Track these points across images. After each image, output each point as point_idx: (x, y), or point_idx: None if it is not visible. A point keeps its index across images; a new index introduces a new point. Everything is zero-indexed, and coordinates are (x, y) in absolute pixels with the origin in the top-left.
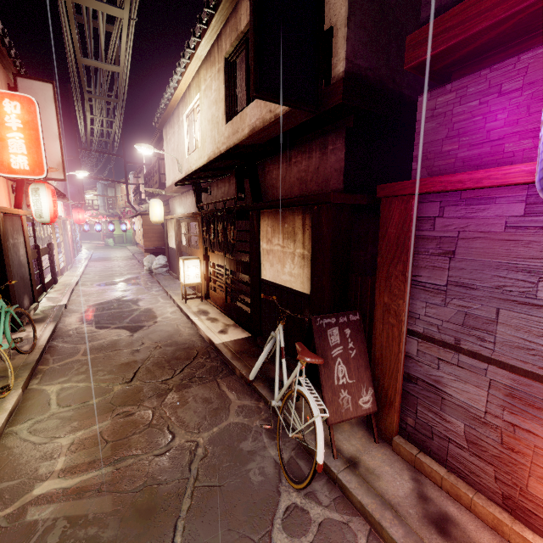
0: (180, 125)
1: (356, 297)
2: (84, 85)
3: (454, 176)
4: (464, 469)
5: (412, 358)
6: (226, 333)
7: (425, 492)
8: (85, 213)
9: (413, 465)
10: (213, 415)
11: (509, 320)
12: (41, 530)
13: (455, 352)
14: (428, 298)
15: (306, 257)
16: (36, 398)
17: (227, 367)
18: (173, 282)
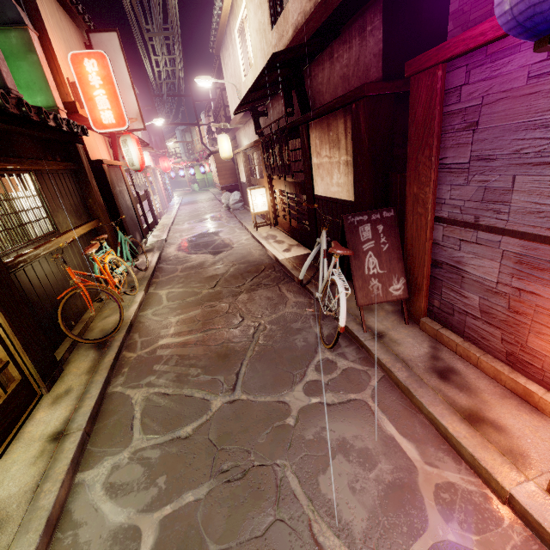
0: (233, 45)
1: (396, 196)
2: (141, 24)
3: (476, 28)
4: (477, 336)
5: (438, 244)
6: (289, 252)
7: (439, 355)
8: (169, 161)
9: (435, 338)
10: (273, 307)
11: (523, 186)
12: (165, 359)
13: (474, 230)
14: (452, 180)
15: (349, 163)
16: (153, 297)
17: (288, 277)
18: (247, 215)
